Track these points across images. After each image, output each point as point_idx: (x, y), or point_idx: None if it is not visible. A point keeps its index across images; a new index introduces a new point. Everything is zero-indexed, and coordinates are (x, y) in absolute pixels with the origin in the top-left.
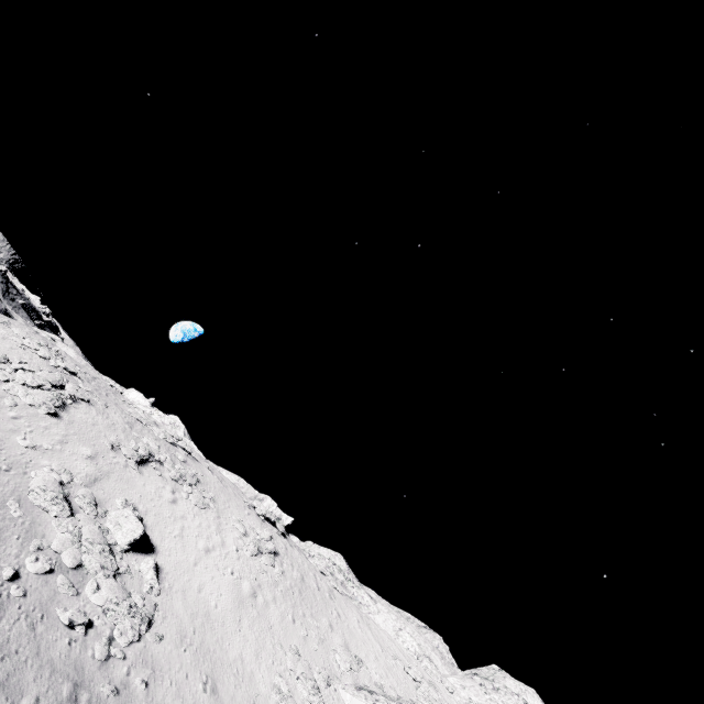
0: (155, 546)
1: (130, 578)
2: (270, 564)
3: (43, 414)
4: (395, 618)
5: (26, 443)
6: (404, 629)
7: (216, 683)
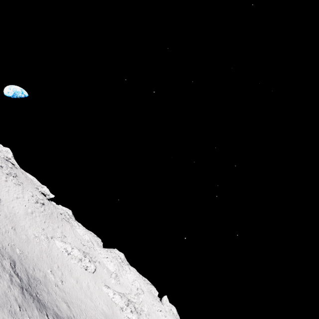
0: None
1: None
2: (40, 206)
3: None
4: (85, 231)
5: None
6: (86, 234)
7: (15, 228)
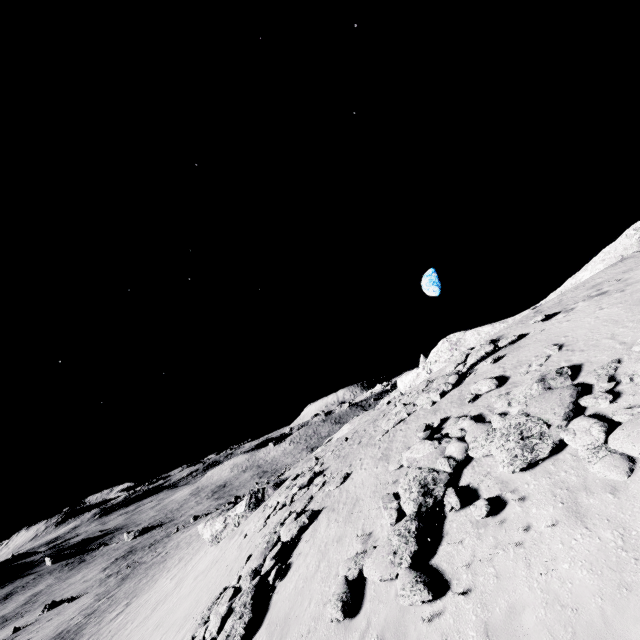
0: None
1: None
2: None
3: None
4: None
5: None
6: None
7: None
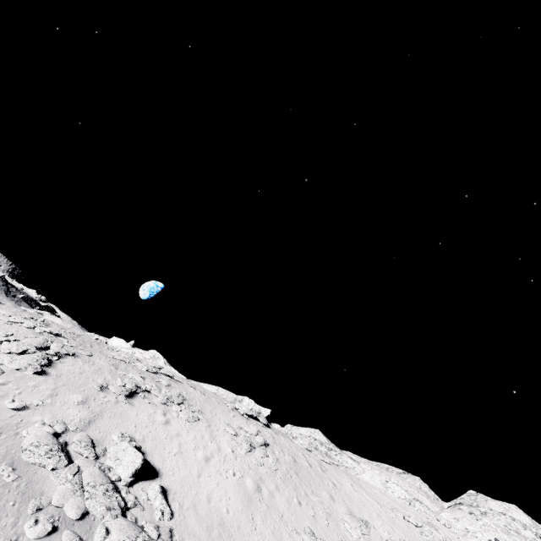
0: (158, 469)
1: (139, 510)
2: (264, 456)
3: (30, 374)
4: (379, 473)
5: (15, 405)
6: (389, 481)
7: None
